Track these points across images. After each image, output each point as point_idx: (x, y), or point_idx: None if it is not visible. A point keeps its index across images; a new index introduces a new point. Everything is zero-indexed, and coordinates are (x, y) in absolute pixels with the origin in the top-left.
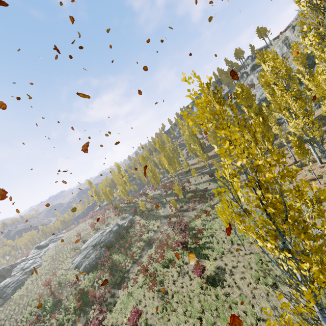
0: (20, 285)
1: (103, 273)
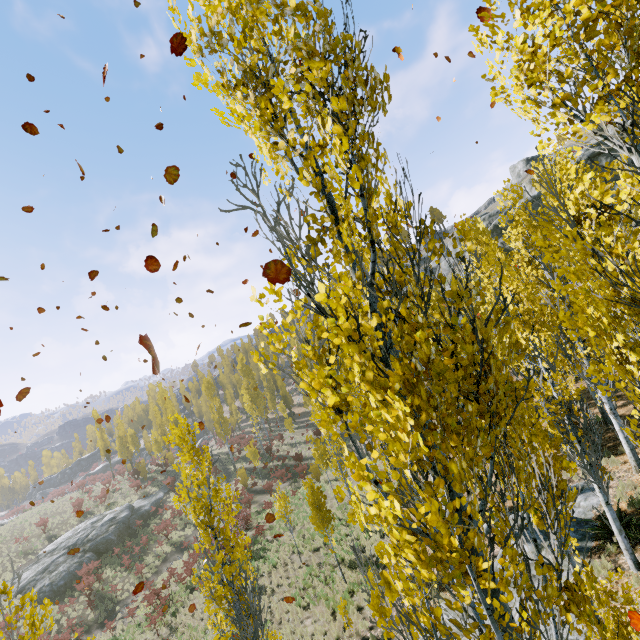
0: None
1: (75, 602)
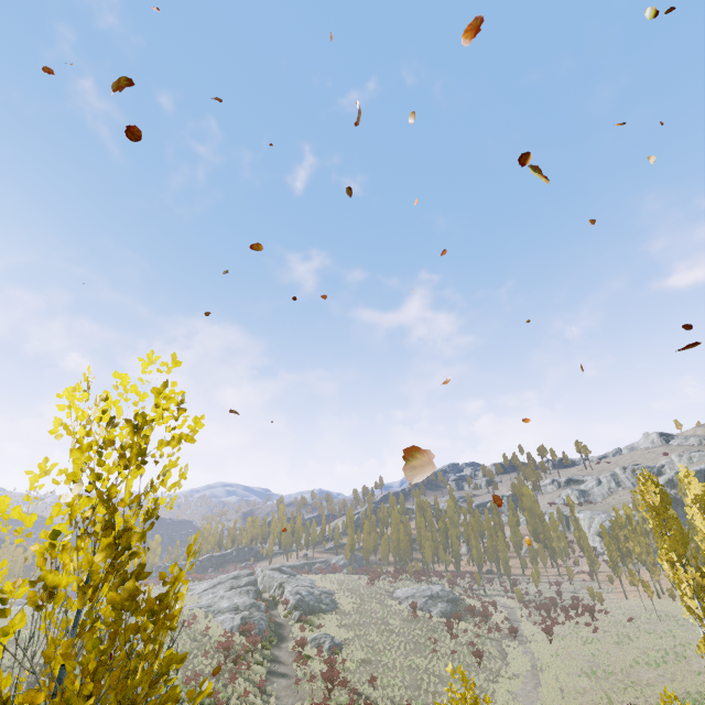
0: (334, 601)
1: (483, 621)
